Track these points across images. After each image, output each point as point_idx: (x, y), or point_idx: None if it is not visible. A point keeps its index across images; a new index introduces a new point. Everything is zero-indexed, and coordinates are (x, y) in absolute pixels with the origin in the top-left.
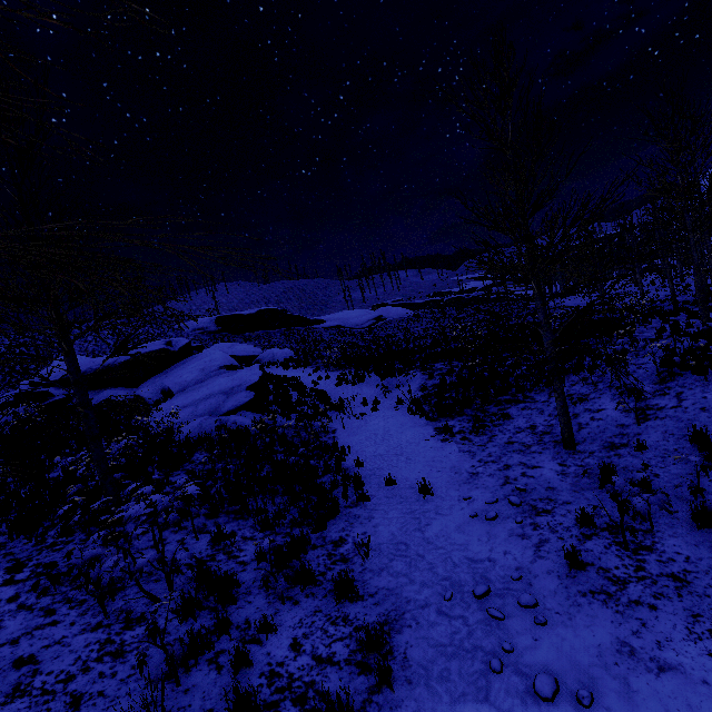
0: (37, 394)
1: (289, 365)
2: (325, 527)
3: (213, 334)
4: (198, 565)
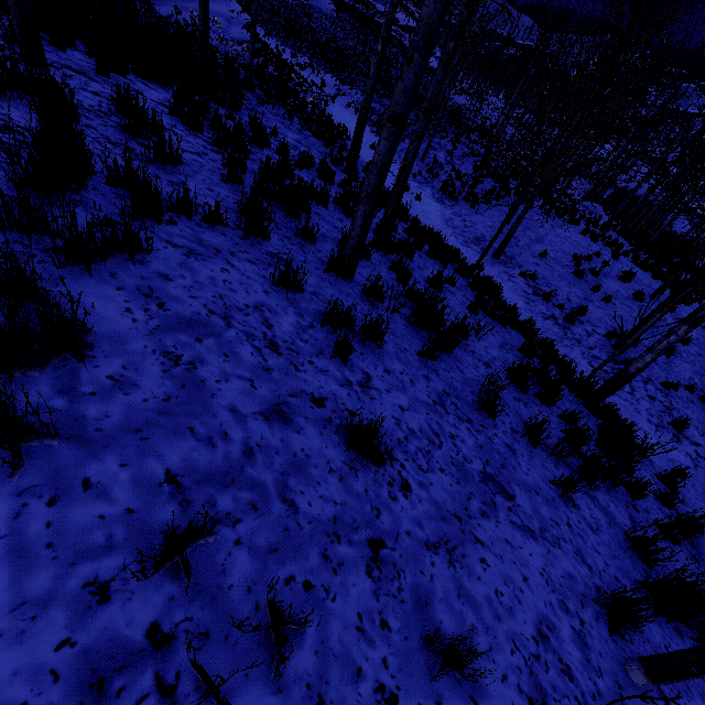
0: None
1: None
2: (339, 140)
3: None
4: (312, 125)
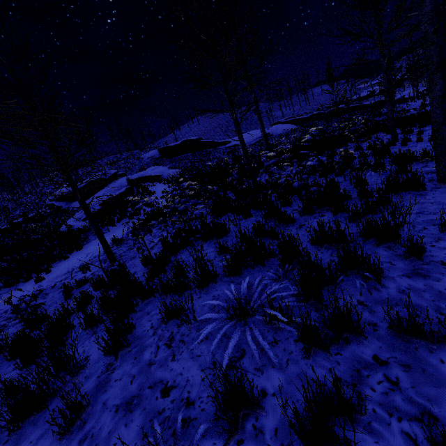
0: (50, 205)
1: (168, 181)
2: None
3: (156, 160)
4: None
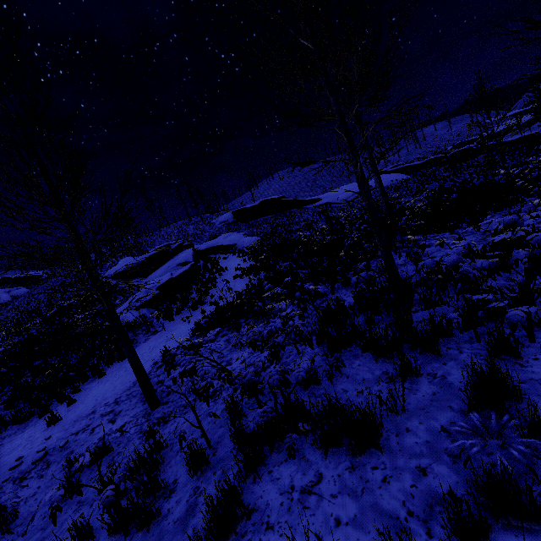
0: (106, 283)
1: (243, 253)
2: (1, 432)
3: (230, 225)
4: None
